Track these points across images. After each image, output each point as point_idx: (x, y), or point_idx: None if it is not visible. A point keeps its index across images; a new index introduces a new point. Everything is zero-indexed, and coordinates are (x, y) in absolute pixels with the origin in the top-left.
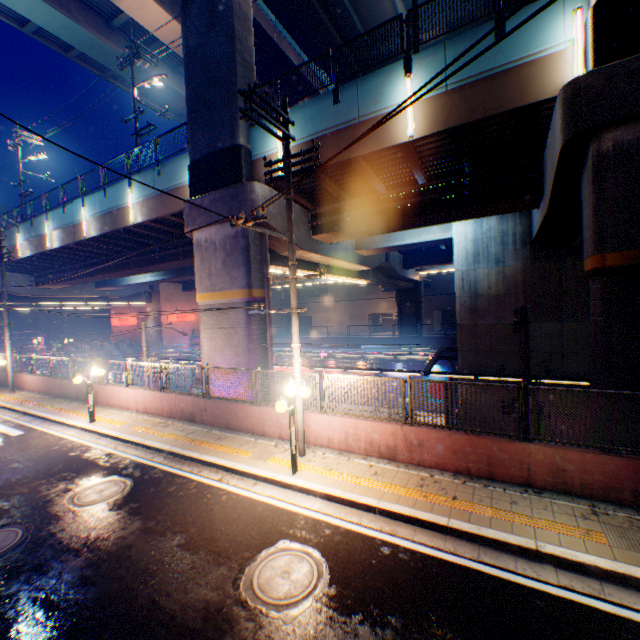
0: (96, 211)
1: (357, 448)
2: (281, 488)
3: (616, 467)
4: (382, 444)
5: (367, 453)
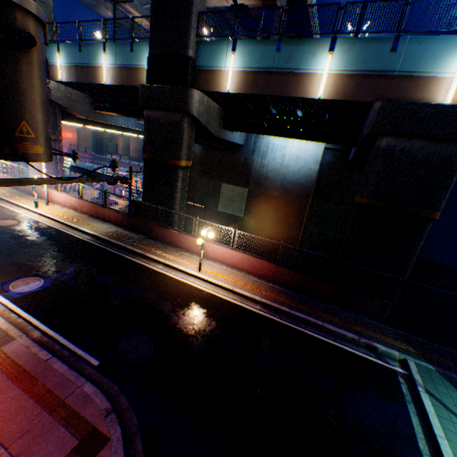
0: None
1: (68, 206)
2: (30, 211)
3: (120, 217)
4: (74, 205)
5: (71, 208)
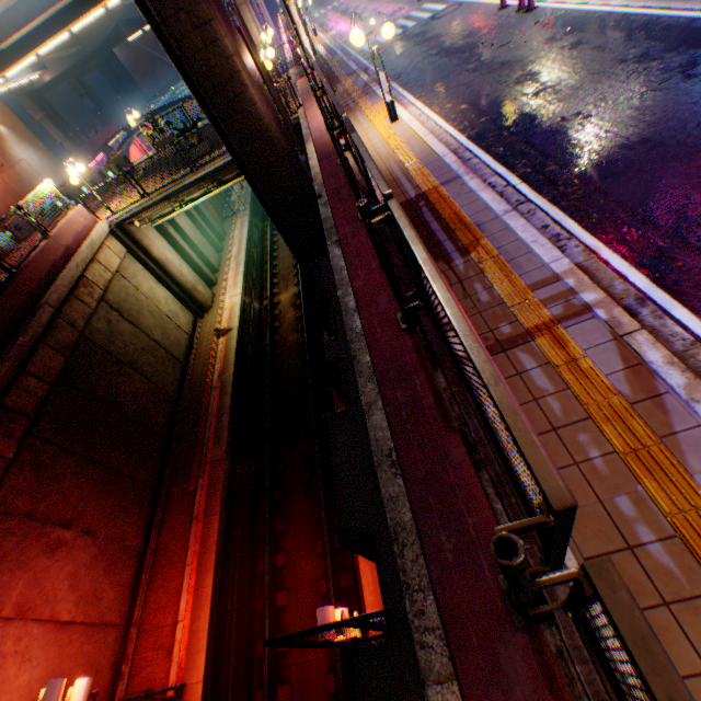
0: None
1: None
2: None
3: None
4: None
5: None
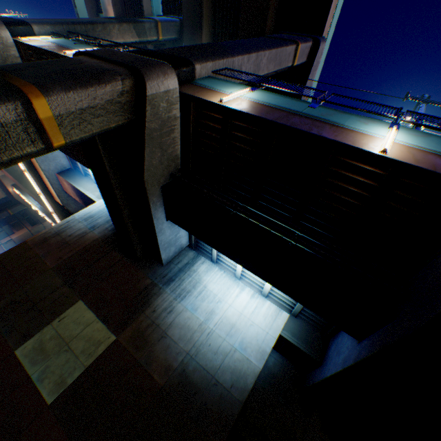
0: None
1: None
2: None
3: None
4: None
5: None
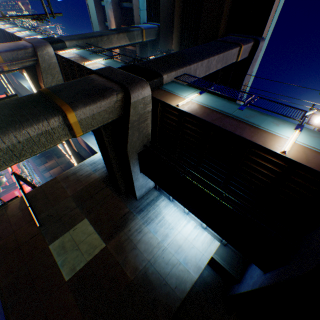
0: (29, 34)
1: None
2: None
3: None
4: None
5: None
